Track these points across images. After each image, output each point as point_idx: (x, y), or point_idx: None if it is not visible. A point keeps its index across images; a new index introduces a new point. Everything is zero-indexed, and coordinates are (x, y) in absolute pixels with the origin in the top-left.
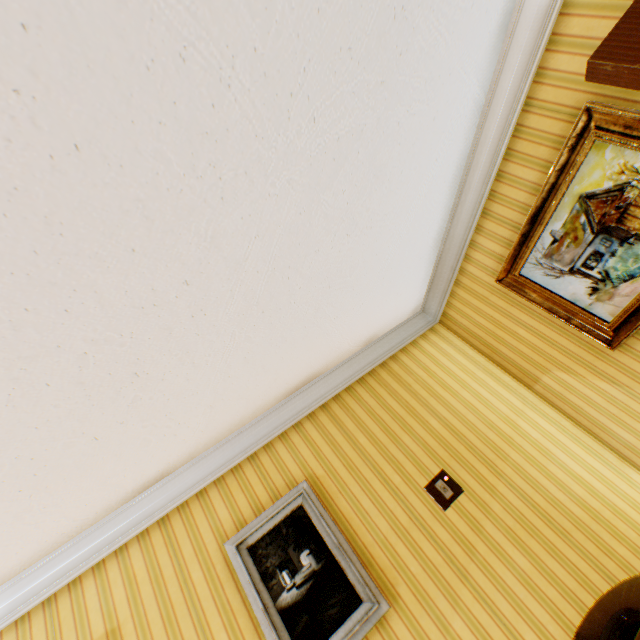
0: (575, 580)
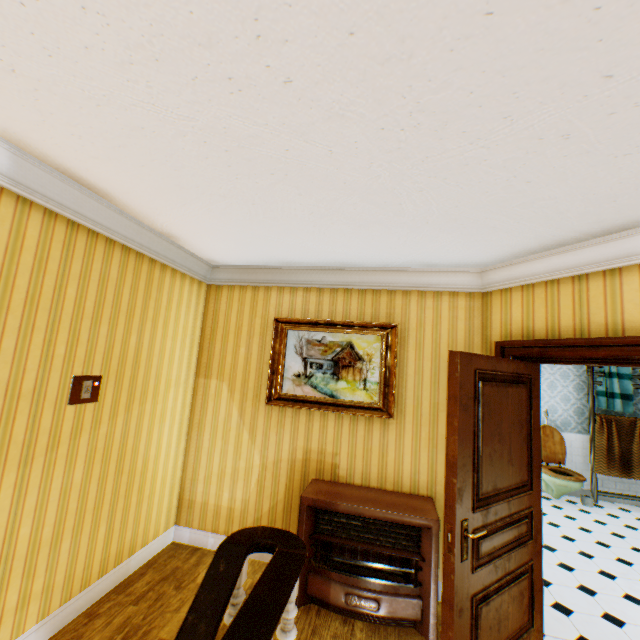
0: (95, 504)
